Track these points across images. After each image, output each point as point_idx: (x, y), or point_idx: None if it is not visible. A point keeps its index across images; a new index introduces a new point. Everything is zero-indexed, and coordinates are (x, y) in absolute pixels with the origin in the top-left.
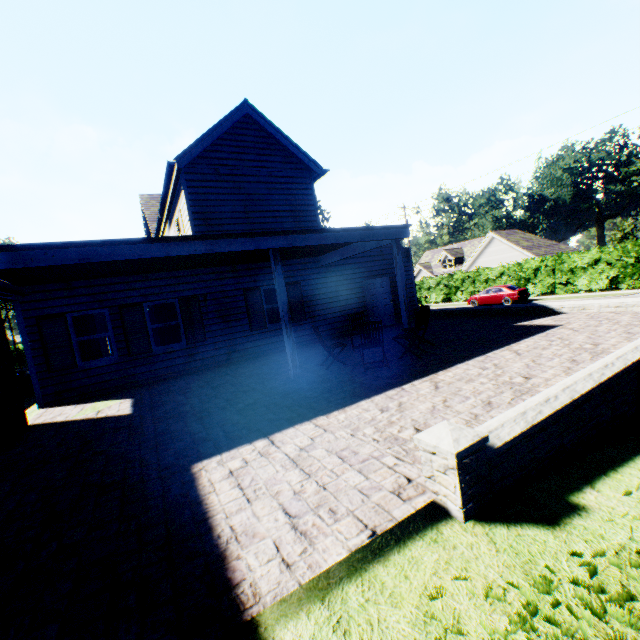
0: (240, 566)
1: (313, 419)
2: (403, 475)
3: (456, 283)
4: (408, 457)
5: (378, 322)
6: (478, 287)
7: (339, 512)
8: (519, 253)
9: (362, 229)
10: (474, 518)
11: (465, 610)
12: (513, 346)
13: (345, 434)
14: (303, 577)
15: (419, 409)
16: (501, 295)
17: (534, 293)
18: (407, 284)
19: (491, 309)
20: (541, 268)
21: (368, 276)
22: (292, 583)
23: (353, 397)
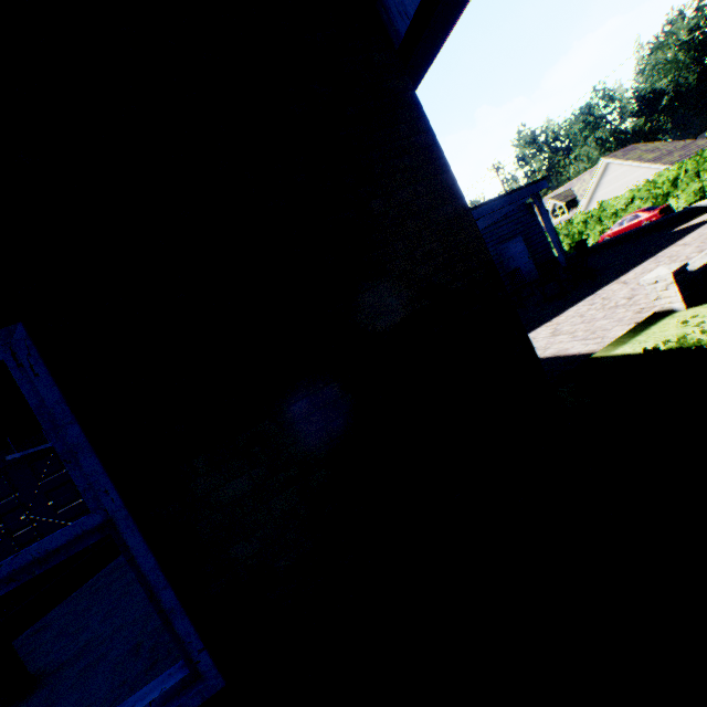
0: (571, 353)
1: (540, 326)
2: (635, 309)
3: (578, 228)
4: (632, 306)
5: (551, 260)
6: (606, 224)
7: (608, 329)
8: (645, 170)
9: (508, 194)
10: (691, 307)
11: (701, 321)
12: (678, 243)
13: (575, 319)
14: (610, 341)
15: (621, 294)
16: (638, 222)
17: (679, 207)
18: (538, 238)
19: (639, 230)
20: (680, 176)
21: (500, 242)
22: (606, 343)
23: (558, 311)
